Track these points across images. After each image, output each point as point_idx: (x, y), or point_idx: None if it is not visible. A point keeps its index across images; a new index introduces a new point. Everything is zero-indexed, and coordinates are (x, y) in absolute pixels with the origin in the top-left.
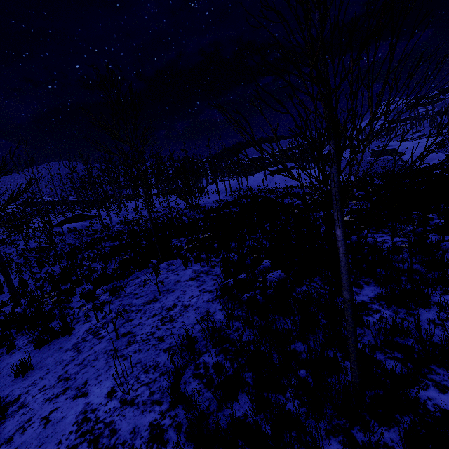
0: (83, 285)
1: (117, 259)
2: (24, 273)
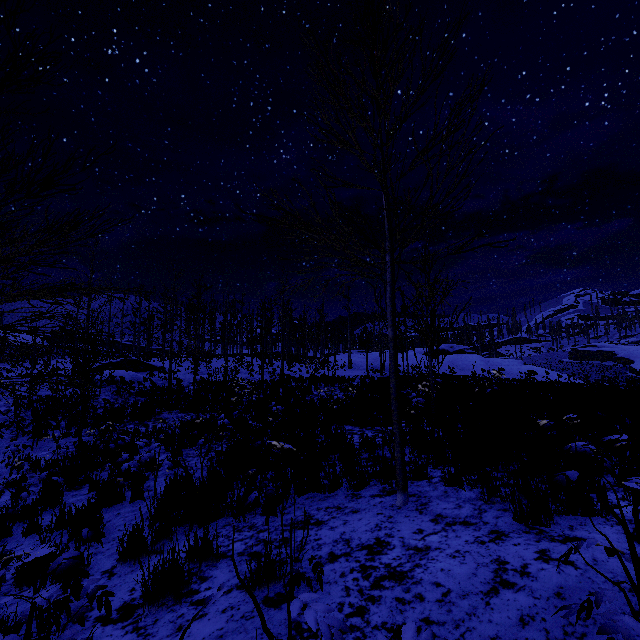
0: (121, 501)
1: (198, 447)
2: (2, 441)
